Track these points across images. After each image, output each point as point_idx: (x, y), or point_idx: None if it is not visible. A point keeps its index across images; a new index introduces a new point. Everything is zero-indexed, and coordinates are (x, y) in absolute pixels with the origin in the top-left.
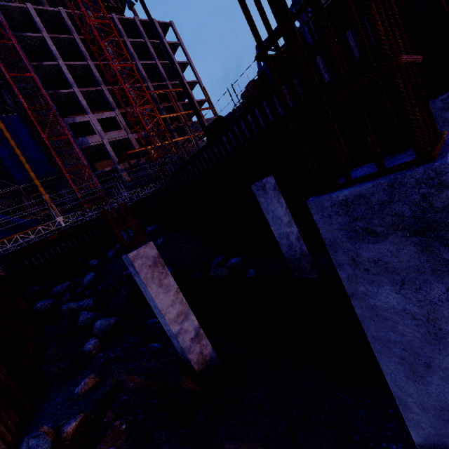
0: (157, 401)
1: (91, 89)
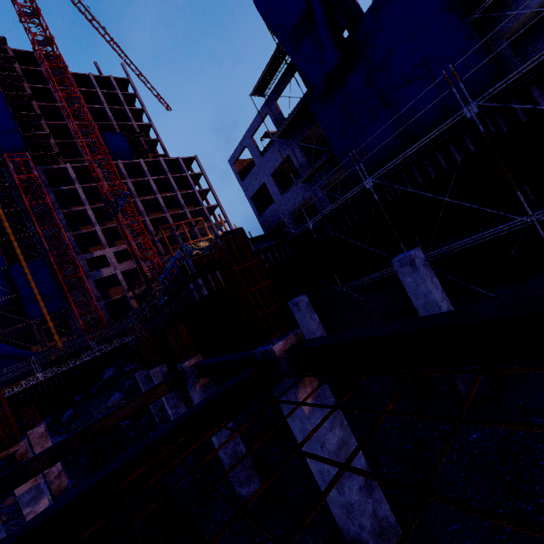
0: None
1: (112, 226)
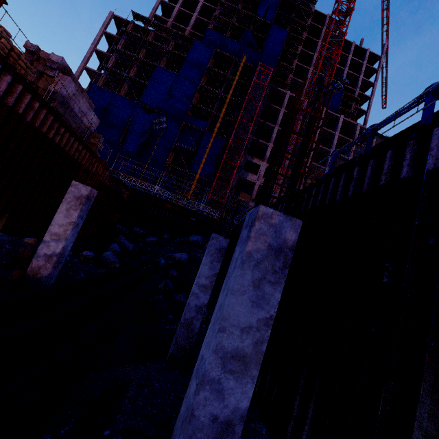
0: (5, 262)
1: None
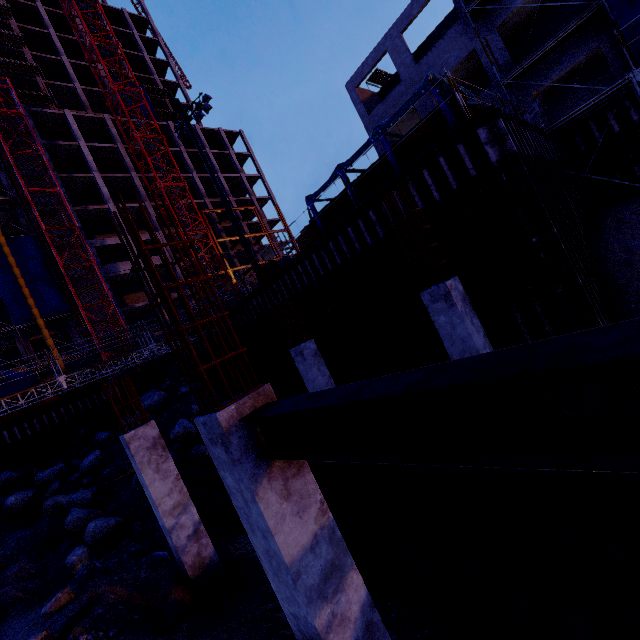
0: (138, 616)
1: (131, 205)
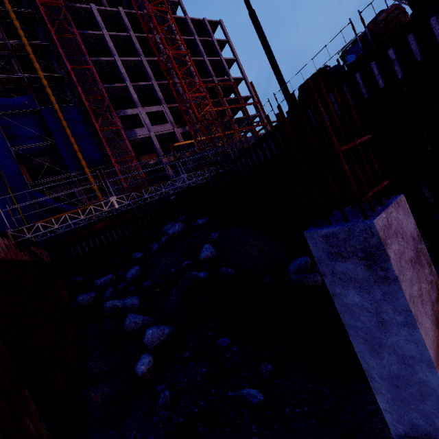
0: None
1: (142, 83)
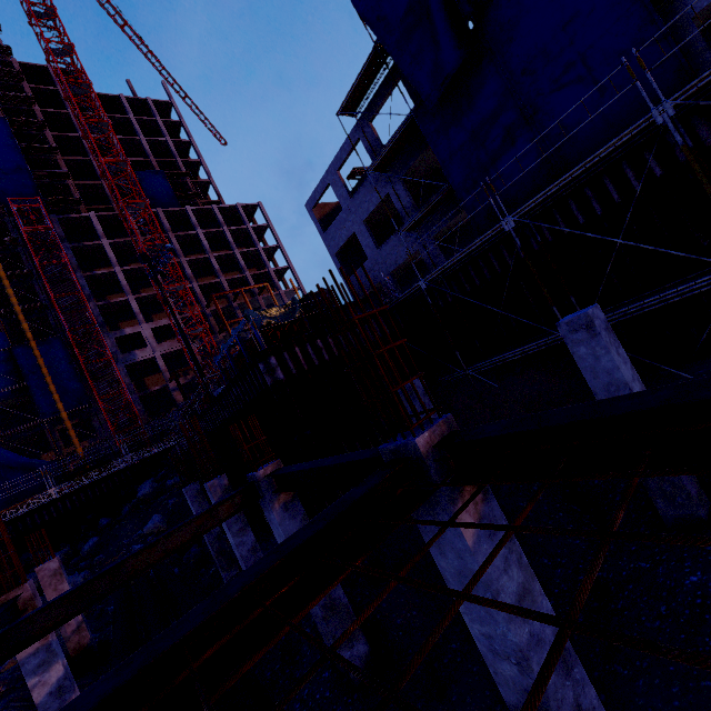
0: None
1: (149, 294)
